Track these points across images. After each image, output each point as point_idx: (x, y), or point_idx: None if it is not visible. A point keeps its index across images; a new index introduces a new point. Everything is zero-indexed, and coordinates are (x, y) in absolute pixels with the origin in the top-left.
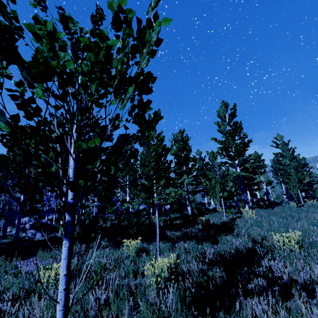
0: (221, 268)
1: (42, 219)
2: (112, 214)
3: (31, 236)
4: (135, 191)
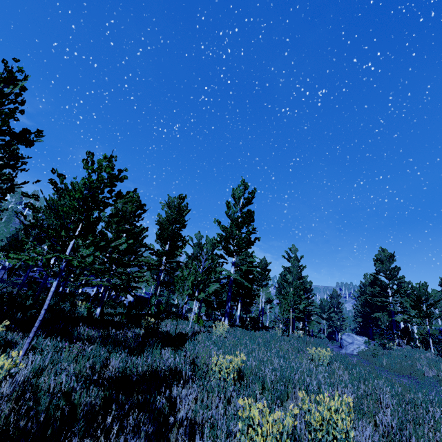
0: (99, 389)
1: None
2: None
3: None
4: None
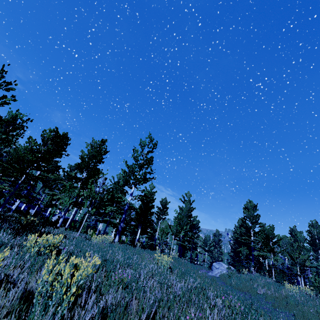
0: None
1: None
2: None
3: None
4: None
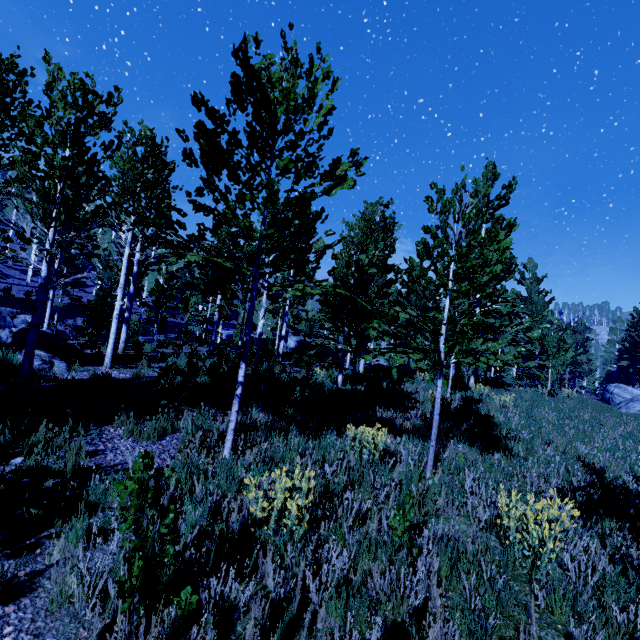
0: (623, 522)
1: (6, 319)
2: (162, 337)
3: (41, 366)
4: (386, 325)
